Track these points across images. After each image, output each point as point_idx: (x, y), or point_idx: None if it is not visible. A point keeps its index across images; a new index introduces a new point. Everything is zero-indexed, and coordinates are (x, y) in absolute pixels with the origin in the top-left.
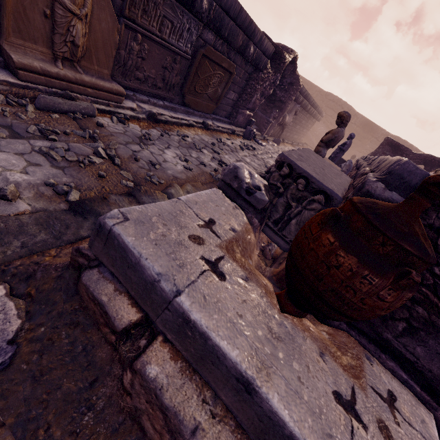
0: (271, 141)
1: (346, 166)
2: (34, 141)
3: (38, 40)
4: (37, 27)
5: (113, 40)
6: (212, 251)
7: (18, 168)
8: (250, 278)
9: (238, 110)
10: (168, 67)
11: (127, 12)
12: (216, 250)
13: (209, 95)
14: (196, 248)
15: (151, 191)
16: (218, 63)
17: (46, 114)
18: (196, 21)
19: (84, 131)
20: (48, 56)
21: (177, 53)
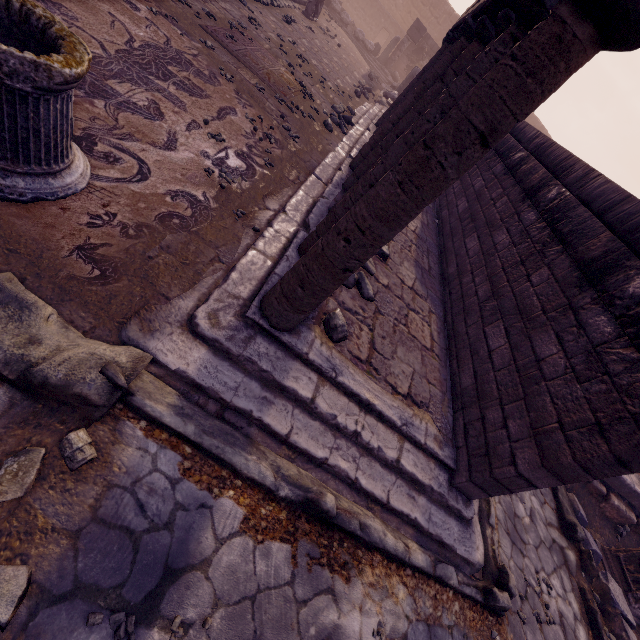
0: None
1: None
2: None
3: None
4: None
5: None
6: None
7: None
8: None
9: None
10: None
11: None
12: None
13: None
14: None
15: None
16: None
17: None
18: None
19: None
20: None
21: None
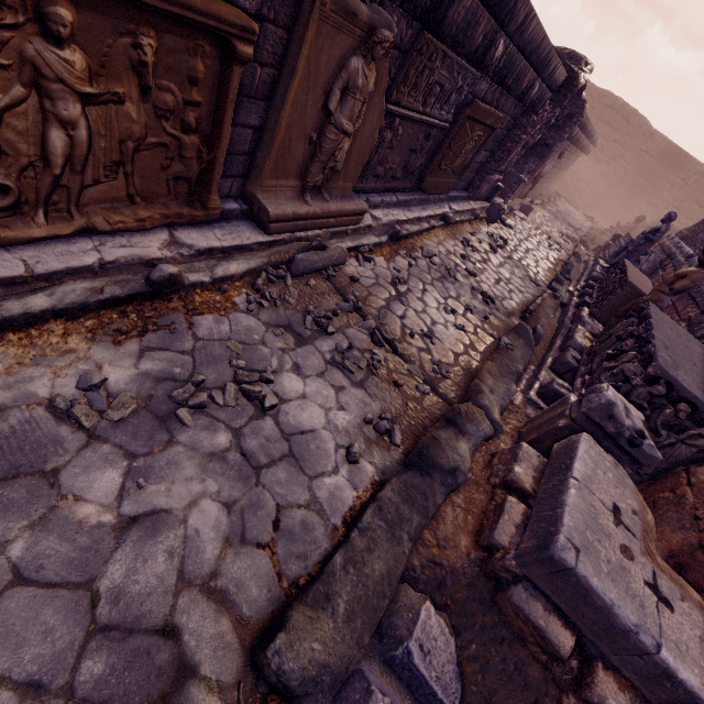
0: (517, 211)
1: (648, 262)
2: (318, 344)
3: (291, 173)
4: (295, 159)
5: (370, 142)
6: (644, 565)
7: (332, 403)
8: (684, 595)
9: (484, 177)
10: (417, 149)
11: (394, 94)
12: (645, 562)
13: (454, 167)
14: (634, 568)
15: (470, 411)
16: (482, 121)
17: (303, 283)
18: (473, 74)
19: (347, 300)
20: (296, 189)
21: (433, 126)
